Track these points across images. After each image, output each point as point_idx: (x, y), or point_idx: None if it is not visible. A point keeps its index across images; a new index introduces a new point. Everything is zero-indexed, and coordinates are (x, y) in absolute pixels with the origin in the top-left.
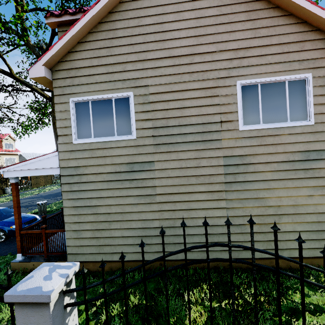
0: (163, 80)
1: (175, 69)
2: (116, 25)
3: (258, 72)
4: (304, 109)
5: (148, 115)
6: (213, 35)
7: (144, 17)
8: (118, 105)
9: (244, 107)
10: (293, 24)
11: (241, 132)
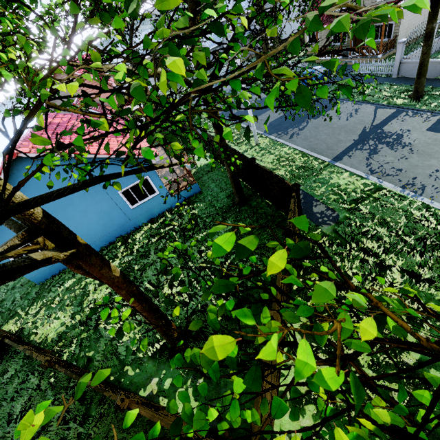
0: None
1: None
2: None
3: None
4: None
5: None
6: None
7: None
8: None
9: None
10: None
11: None
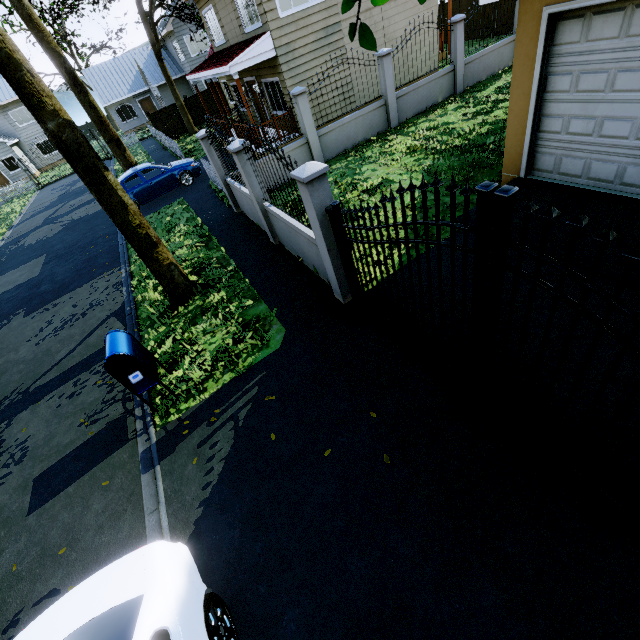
0: None
1: None
2: None
3: None
4: None
5: None
6: None
7: None
8: None
9: None
10: None
11: None
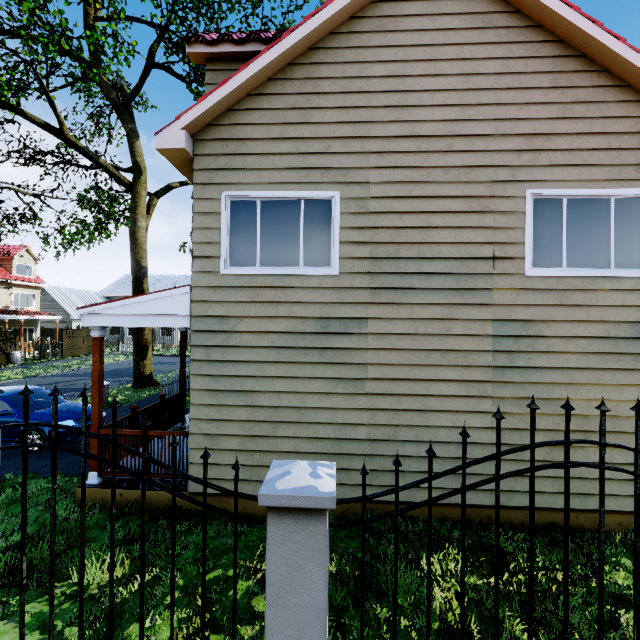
0: (397, 176)
1: (420, 159)
2: (320, 71)
3: (564, 178)
4: (639, 249)
5: (364, 235)
6: (490, 106)
7: (372, 63)
8: (309, 213)
9: (535, 237)
10: (629, 101)
11: (529, 279)
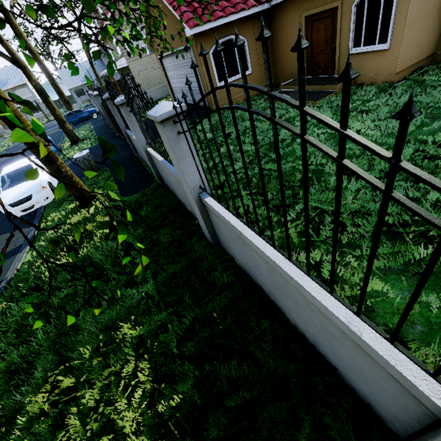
0: None
1: None
2: None
3: None
4: None
5: None
6: None
7: None
8: None
9: None
10: None
11: None
